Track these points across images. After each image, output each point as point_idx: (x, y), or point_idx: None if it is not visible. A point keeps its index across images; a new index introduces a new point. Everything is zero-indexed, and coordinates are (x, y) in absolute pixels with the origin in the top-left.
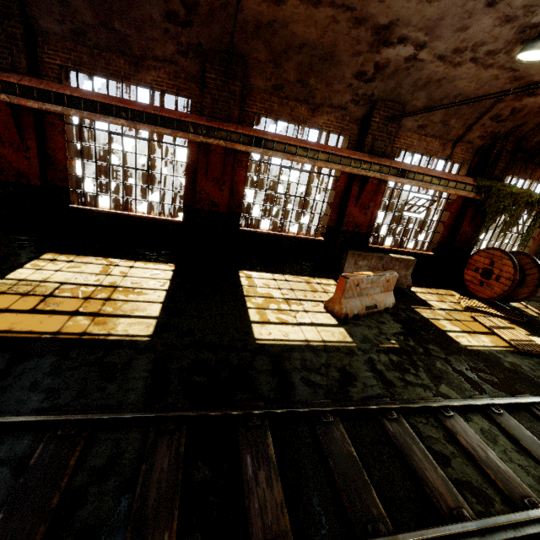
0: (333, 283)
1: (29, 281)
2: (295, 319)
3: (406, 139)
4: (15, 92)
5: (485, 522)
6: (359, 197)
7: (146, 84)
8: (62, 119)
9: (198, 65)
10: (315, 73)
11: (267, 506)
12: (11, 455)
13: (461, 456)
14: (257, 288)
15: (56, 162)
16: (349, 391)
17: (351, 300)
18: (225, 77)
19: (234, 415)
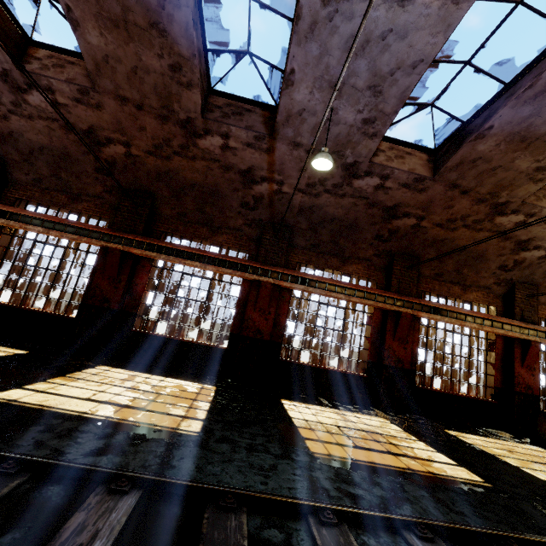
0: (544, 450)
1: (312, 421)
2: None
3: (542, 310)
4: (277, 277)
5: None
6: (525, 359)
7: (348, 272)
8: (290, 293)
9: (385, 261)
10: (468, 266)
11: None
12: None
13: None
14: (488, 447)
15: (278, 323)
16: None
17: None
18: (409, 268)
19: None
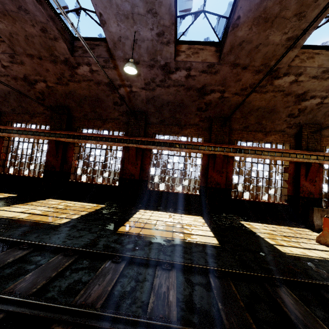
0: (308, 230)
1: (143, 218)
2: (301, 245)
3: (327, 141)
4: (138, 143)
5: None
6: (307, 175)
7: (185, 134)
8: (150, 152)
9: (208, 124)
10: (265, 118)
11: None
12: (197, 282)
13: None
14: (258, 229)
15: (145, 169)
16: None
17: None
18: (221, 126)
19: (314, 284)
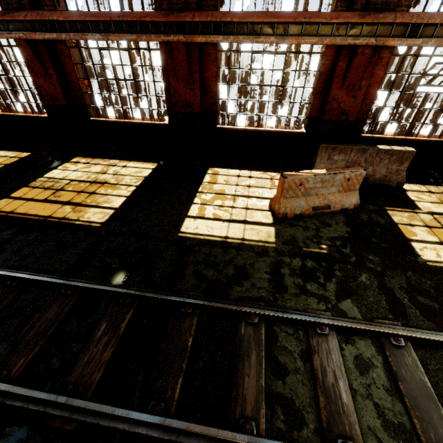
0: None
1: (54, 179)
2: (230, 216)
3: None
4: (27, 28)
5: (262, 442)
6: (346, 76)
7: None
8: (66, 44)
9: None
10: None
11: (92, 362)
12: None
13: (304, 375)
14: (215, 184)
15: (73, 84)
16: (232, 288)
17: (293, 200)
18: None
19: (113, 292)
